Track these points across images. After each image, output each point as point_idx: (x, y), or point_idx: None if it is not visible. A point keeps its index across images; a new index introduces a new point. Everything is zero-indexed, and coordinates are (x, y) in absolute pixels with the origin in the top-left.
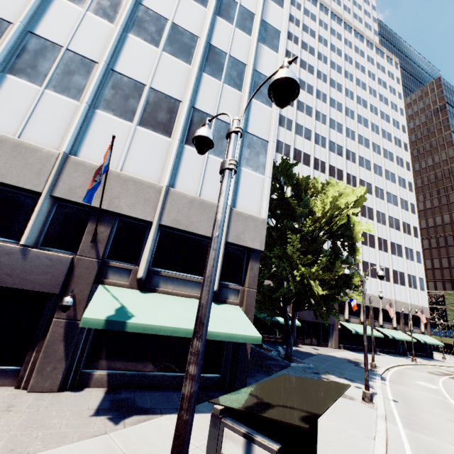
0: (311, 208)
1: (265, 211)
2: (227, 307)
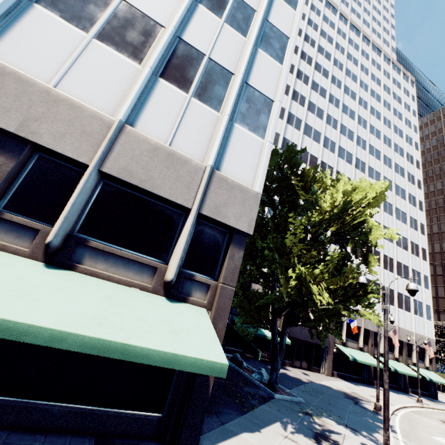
0: (317, 201)
1: (260, 182)
2: (185, 308)
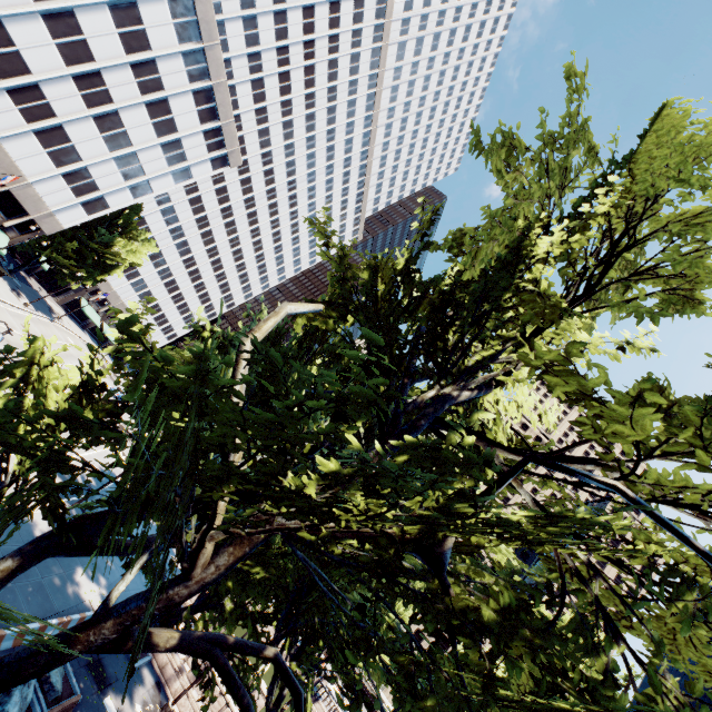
0: (114, 241)
1: (69, 226)
2: (4, 235)
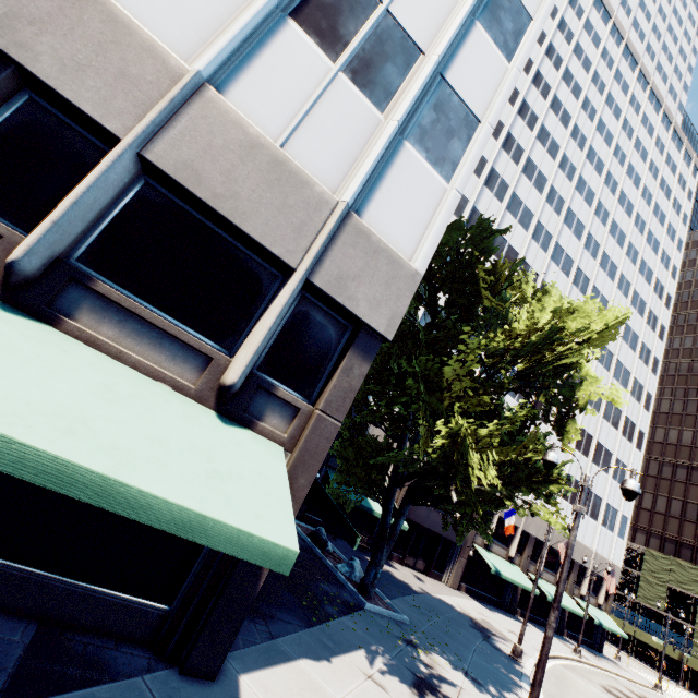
0: (507, 317)
1: (425, 255)
2: (248, 438)
